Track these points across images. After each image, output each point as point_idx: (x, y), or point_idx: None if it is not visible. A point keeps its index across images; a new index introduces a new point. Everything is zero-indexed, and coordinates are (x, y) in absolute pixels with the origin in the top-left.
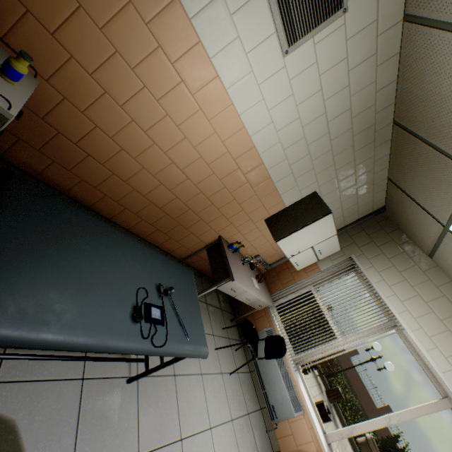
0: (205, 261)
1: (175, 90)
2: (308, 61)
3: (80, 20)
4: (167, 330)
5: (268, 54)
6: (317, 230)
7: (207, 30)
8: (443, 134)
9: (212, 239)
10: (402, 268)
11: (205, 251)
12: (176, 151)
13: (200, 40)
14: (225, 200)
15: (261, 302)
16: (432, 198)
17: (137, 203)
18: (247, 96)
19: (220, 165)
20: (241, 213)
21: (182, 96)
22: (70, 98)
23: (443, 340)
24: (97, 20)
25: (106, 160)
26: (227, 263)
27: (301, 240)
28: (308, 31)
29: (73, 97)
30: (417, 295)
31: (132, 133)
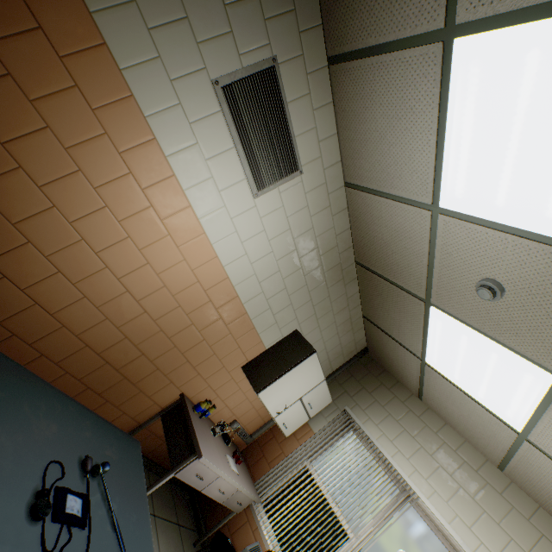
0: (158, 438)
1: (142, 213)
2: (276, 204)
3: (43, 137)
4: (90, 538)
5: (240, 194)
6: (303, 374)
7: (182, 167)
8: (395, 270)
9: (171, 398)
10: (399, 416)
11: (159, 421)
12: (135, 278)
13: (175, 174)
14: (192, 341)
15: (241, 496)
16: (403, 330)
17: (64, 346)
18: (220, 227)
19: (188, 297)
20: (213, 358)
21: (150, 220)
22: (2, 207)
23: (460, 502)
24: (65, 141)
25: (30, 284)
26: (192, 432)
27: (287, 389)
28: (274, 182)
29: (6, 207)
30: (420, 447)
31: (78, 253)
